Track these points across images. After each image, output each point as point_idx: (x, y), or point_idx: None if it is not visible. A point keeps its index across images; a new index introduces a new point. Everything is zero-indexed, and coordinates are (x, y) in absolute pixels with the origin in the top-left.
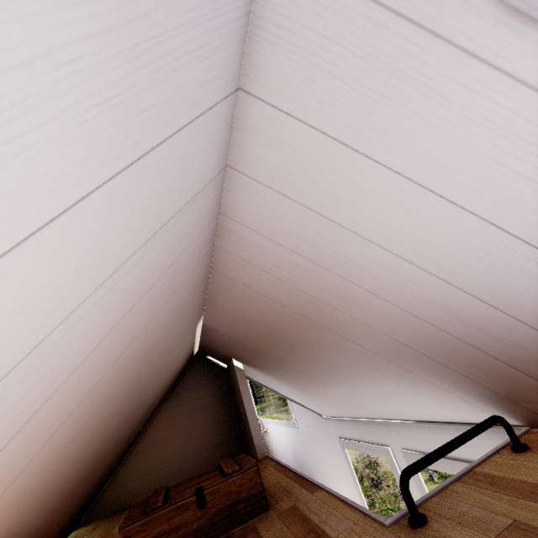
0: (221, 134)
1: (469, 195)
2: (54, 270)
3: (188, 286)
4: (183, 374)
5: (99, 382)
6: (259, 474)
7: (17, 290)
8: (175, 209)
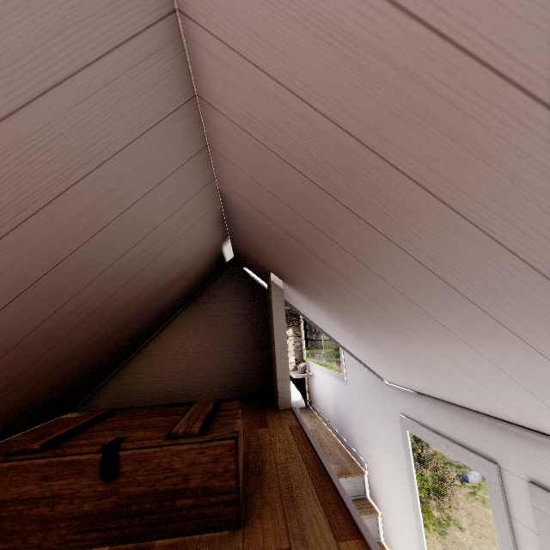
0: None
1: None
2: None
3: None
4: (211, 282)
5: None
6: (235, 455)
7: None
8: None
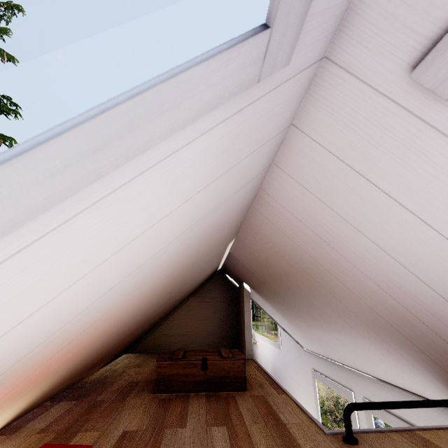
0: (273, 149)
1: (447, 227)
2: (175, 222)
3: (228, 229)
4: (207, 281)
5: (168, 275)
6: (244, 366)
7: (161, 230)
8: (234, 190)
